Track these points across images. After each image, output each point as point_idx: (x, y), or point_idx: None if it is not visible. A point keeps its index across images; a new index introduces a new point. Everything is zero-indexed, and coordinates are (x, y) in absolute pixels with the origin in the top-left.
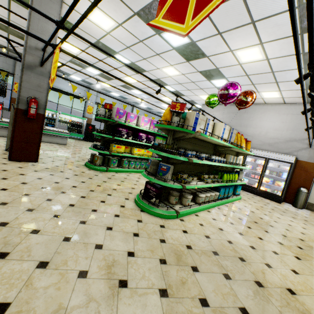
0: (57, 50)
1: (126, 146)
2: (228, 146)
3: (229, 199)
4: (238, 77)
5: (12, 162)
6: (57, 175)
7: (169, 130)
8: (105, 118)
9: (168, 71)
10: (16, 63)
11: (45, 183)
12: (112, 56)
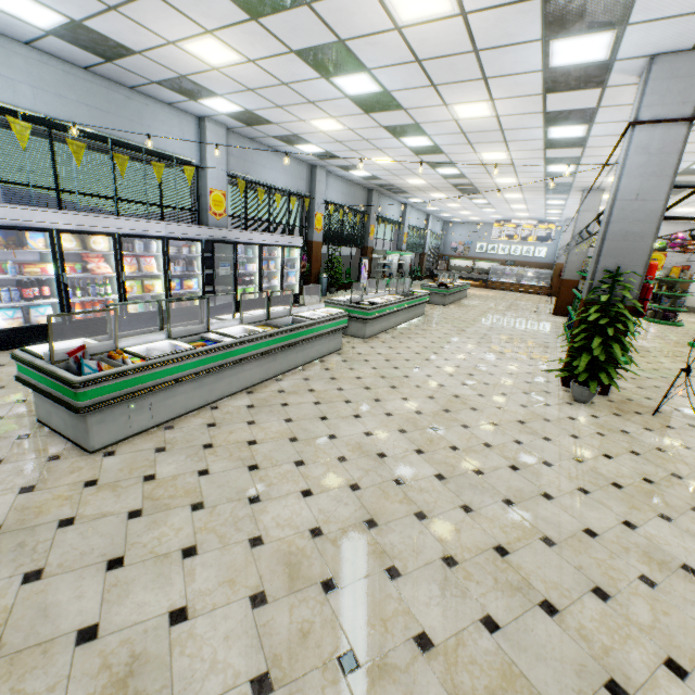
0: (658, 254)
1: None
2: None
3: None
4: None
5: None
6: None
7: (676, 280)
8: None
9: None
10: (372, 197)
11: None
12: None
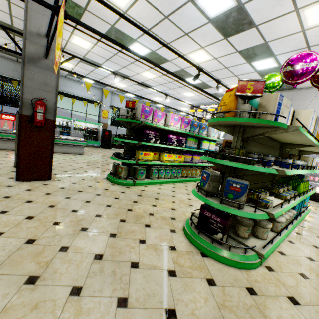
0: (61, 12)
1: (153, 152)
2: (308, 144)
3: (302, 216)
4: (292, 52)
5: (19, 182)
6: (74, 198)
7: (233, 126)
8: (128, 120)
9: (196, 57)
10: None
11: (59, 213)
12: (138, 26)
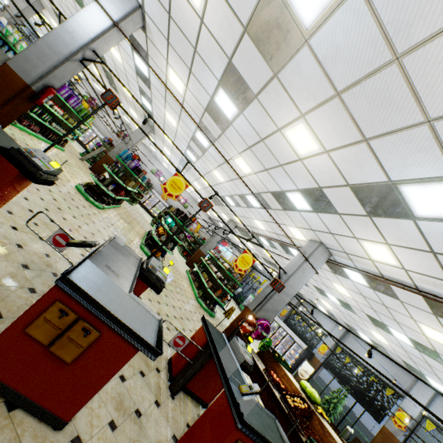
0: None
1: None
2: None
3: None
4: None
5: None
6: None
7: None
8: None
9: None
10: None
11: None
12: None
